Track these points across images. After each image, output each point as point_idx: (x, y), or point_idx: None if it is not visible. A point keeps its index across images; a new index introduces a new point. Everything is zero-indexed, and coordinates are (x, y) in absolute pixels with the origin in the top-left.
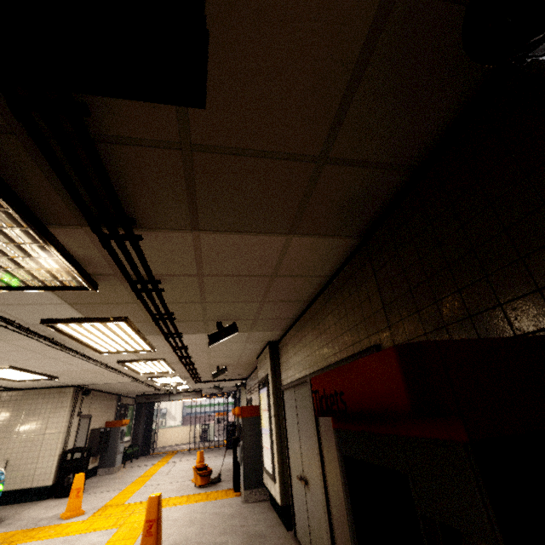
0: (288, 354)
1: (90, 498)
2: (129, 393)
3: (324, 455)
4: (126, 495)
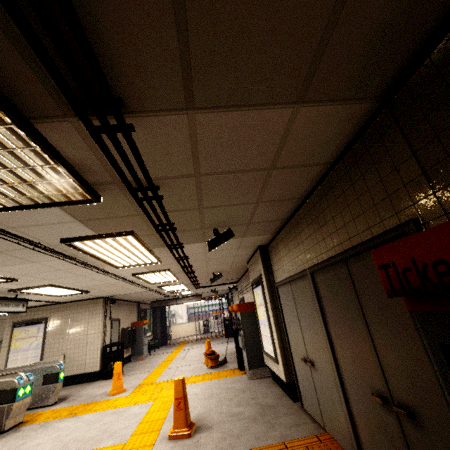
0: (280, 254)
1: (128, 379)
2: (145, 301)
3: (334, 340)
4: (155, 375)
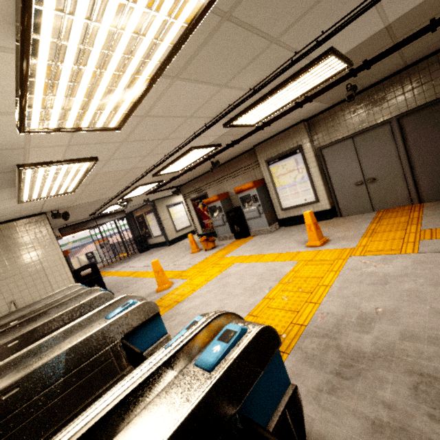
0: (337, 120)
1: (134, 289)
2: None
3: (412, 151)
4: None
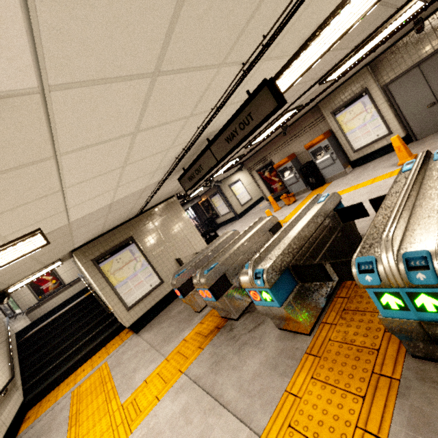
0: (400, 55)
1: None
2: None
3: None
4: None
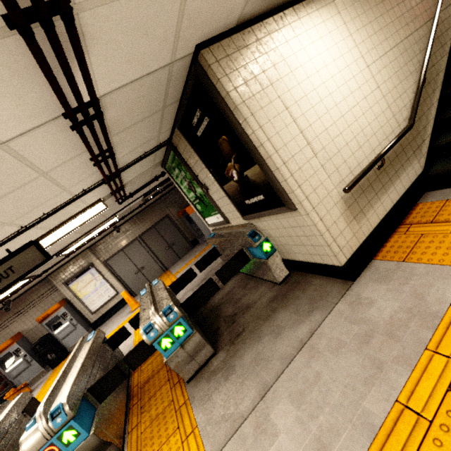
0: (110, 244)
1: None
2: None
3: (152, 249)
4: None
